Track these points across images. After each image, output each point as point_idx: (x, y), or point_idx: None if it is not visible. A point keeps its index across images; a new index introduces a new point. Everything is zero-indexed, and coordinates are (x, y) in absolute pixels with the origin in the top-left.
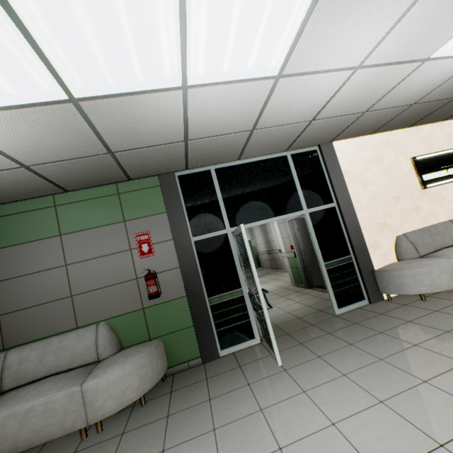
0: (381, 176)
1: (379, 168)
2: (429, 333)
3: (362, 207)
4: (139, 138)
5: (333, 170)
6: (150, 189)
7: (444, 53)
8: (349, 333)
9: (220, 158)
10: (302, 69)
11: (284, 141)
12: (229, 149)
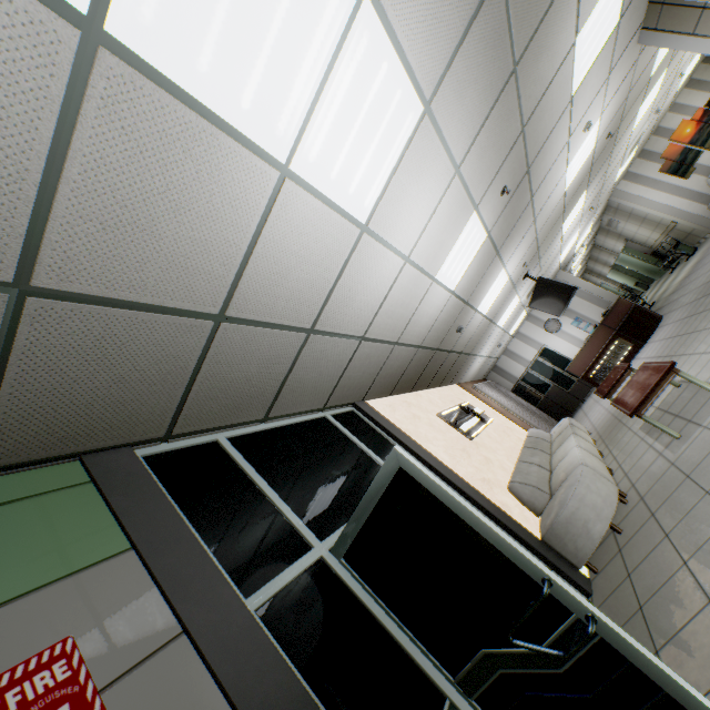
0: (433, 431)
1: (424, 424)
2: (704, 506)
3: (451, 464)
4: (142, 261)
5: (390, 427)
6: (55, 494)
7: (440, 277)
8: (671, 610)
9: (242, 406)
10: (380, 231)
11: (329, 378)
12: (266, 377)
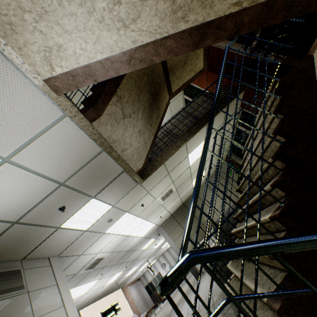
0: None
1: None
2: None
3: None
4: None
5: None
6: None
7: (107, 283)
8: None
9: None
10: (88, 291)
11: None
12: None
